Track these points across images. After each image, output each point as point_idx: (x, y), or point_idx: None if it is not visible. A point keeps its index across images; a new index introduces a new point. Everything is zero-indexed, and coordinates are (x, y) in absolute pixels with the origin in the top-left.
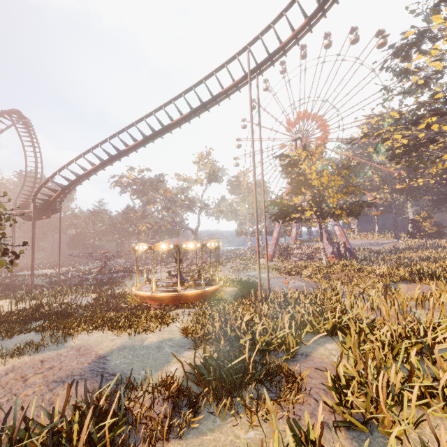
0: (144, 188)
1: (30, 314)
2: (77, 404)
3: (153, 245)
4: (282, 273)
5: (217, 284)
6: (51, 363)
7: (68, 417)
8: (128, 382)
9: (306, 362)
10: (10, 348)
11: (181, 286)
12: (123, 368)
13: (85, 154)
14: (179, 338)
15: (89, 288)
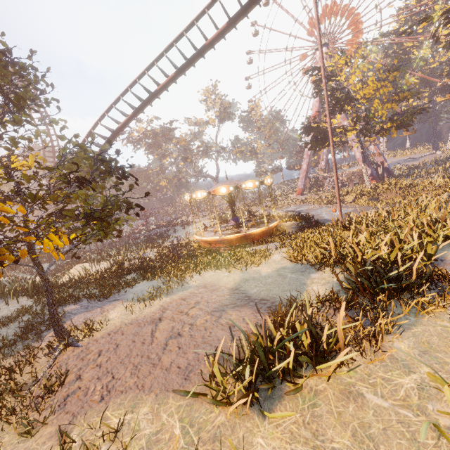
0: (157, 141)
1: (118, 270)
2: (257, 323)
3: (212, 190)
4: (322, 203)
5: (276, 220)
6: (193, 299)
7: (261, 332)
8: (290, 302)
9: (448, 265)
10: (141, 294)
11: (239, 227)
12: (266, 294)
13: (115, 104)
14: (292, 266)
15: (147, 244)
